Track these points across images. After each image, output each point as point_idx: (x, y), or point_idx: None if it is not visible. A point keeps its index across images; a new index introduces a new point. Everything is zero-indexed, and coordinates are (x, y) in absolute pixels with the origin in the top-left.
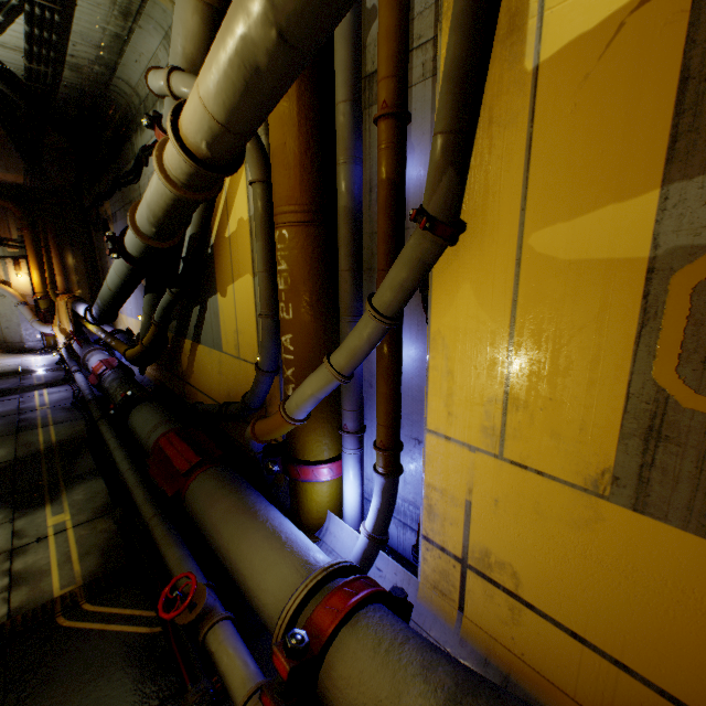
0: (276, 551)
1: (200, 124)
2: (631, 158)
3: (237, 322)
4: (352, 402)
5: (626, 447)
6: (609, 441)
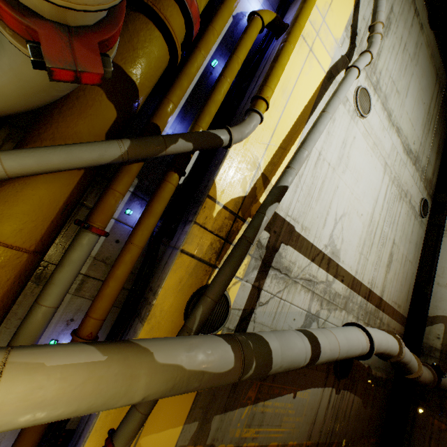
0: None
1: None
2: (181, 413)
3: None
4: None
5: None
6: None
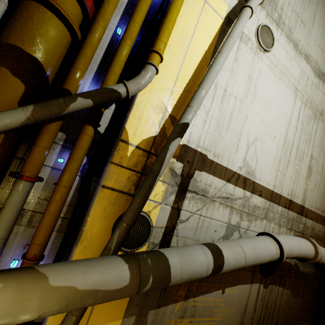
0: None
1: None
2: (119, 310)
3: None
4: None
5: None
6: None
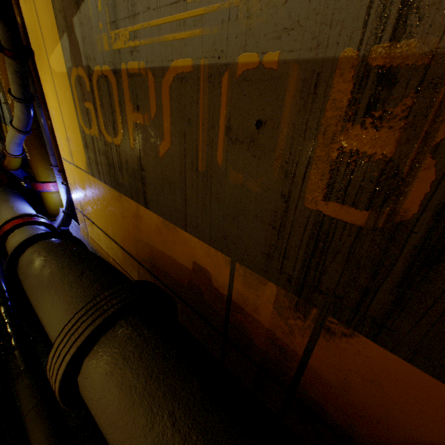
0: (8, 212)
1: None
2: (53, 26)
3: None
4: (51, 150)
5: (85, 152)
6: (83, 151)
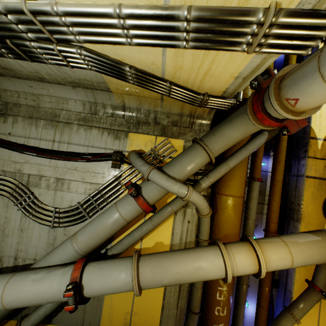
0: None
1: (282, 267)
2: None
3: (134, 306)
4: None
5: None
6: None
